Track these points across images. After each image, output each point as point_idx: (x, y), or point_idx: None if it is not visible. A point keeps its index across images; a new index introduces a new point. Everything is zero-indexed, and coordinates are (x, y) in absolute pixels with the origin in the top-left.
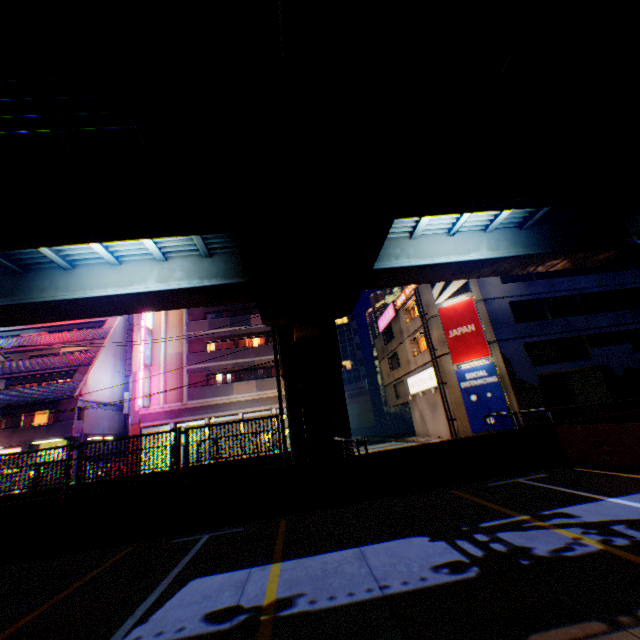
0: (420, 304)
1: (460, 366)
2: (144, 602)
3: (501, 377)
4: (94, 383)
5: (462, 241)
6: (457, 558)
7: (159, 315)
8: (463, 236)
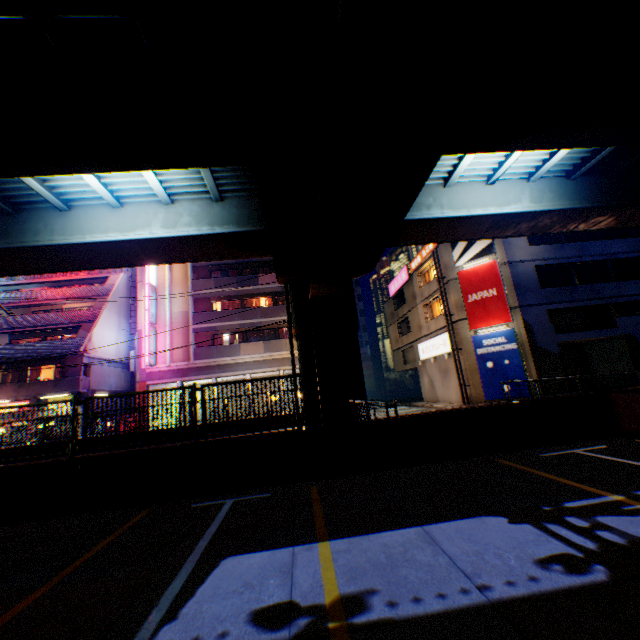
0: (438, 266)
1: (477, 332)
2: (169, 587)
3: (521, 344)
4: (99, 340)
5: (502, 191)
6: (564, 550)
7: (163, 272)
8: (503, 185)
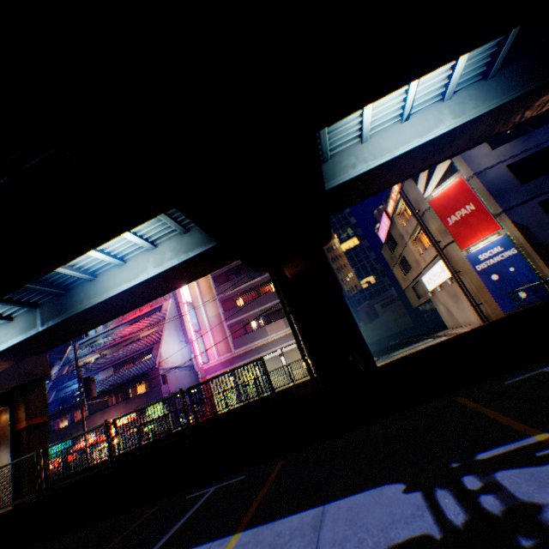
0: (409, 204)
1: (470, 250)
2: None
3: (520, 247)
4: (167, 354)
5: (419, 122)
6: (426, 530)
7: (194, 289)
8: (419, 116)
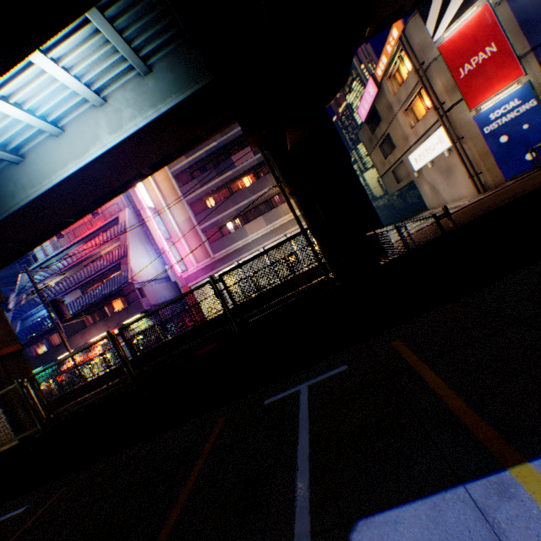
0: (412, 54)
1: (480, 109)
2: None
3: None
4: (138, 268)
5: None
6: None
7: (154, 193)
8: None
